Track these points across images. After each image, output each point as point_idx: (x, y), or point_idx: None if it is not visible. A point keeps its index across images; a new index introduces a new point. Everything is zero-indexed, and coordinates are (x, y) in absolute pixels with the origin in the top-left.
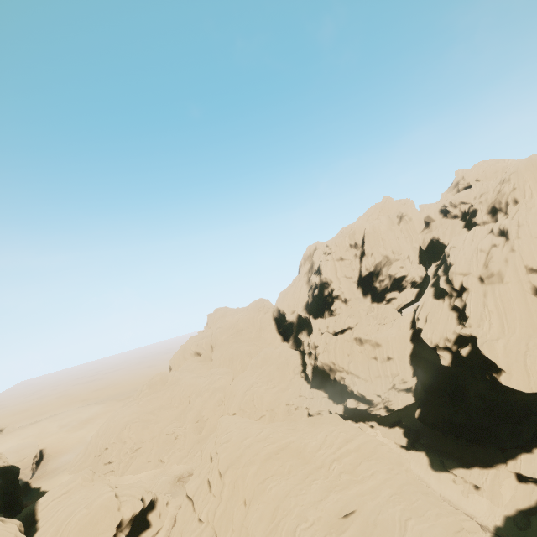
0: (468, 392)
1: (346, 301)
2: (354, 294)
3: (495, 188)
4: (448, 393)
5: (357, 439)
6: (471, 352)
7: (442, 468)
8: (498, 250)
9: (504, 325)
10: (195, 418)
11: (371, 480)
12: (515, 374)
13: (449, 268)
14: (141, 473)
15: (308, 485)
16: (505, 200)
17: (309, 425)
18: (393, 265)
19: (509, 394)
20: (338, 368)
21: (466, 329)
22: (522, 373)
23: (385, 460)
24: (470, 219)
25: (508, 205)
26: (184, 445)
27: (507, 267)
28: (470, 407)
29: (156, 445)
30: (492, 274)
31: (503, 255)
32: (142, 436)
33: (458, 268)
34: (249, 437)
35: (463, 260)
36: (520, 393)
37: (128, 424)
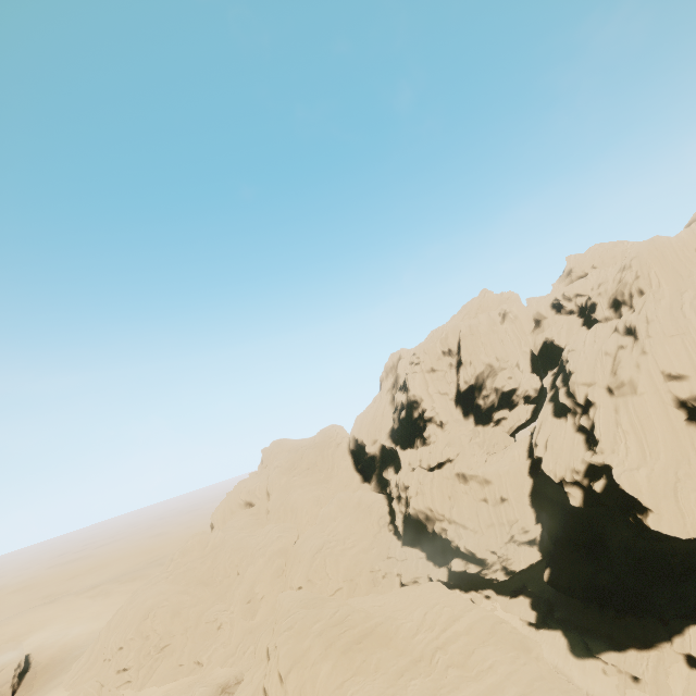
0: (609, 541)
1: (442, 425)
2: (452, 416)
3: (615, 276)
4: (584, 544)
5: (467, 615)
6: (607, 487)
7: (587, 653)
8: (627, 353)
9: (645, 448)
10: (245, 596)
11: (489, 675)
12: (666, 514)
13: (569, 378)
14: (169, 683)
15: (403, 687)
16: (628, 290)
17: (401, 599)
18: (498, 376)
19: (662, 542)
20: (437, 516)
21: (598, 456)
22: (674, 513)
23: (507, 644)
24: (589, 315)
25: (633, 297)
26: (230, 637)
27: (639, 373)
28: (614, 562)
29: (191, 639)
30: (622, 384)
31: (632, 359)
32: (171, 627)
33: (580, 376)
34: (320, 620)
35: (585, 366)
36: (676, 539)
37: (153, 611)
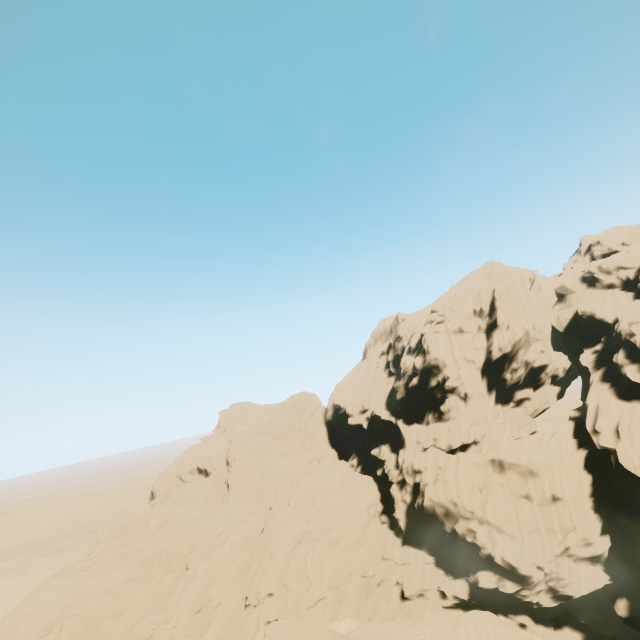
0: None
1: (465, 398)
2: (478, 388)
3: None
4: None
5: None
6: None
7: None
8: None
9: None
10: (195, 603)
11: None
12: None
13: (639, 353)
14: None
15: None
16: None
17: None
18: (531, 347)
19: None
20: (463, 513)
21: None
22: None
23: None
24: None
25: None
26: None
27: None
28: None
29: None
30: None
31: None
32: None
33: None
34: None
35: None
36: None
37: (59, 621)
